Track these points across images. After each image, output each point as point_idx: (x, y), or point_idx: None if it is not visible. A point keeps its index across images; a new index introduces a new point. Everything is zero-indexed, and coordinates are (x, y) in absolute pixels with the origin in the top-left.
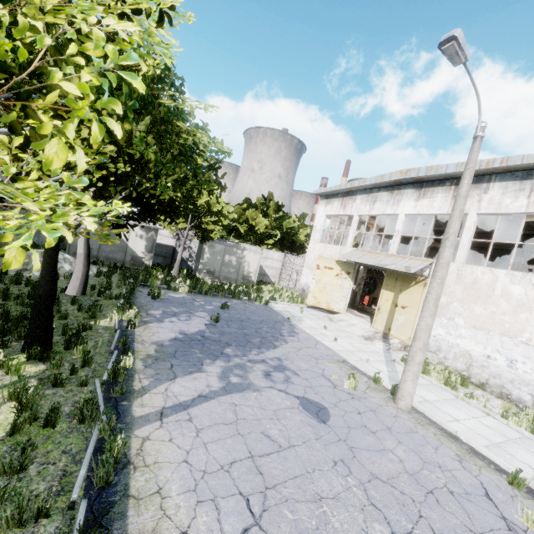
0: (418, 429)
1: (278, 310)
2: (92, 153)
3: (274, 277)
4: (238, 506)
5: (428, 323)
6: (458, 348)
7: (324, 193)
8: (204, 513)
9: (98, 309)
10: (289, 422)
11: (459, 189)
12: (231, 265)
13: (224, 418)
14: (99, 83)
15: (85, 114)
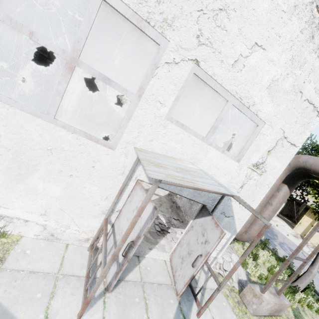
0: None
1: None
2: None
3: None
4: None
5: None
6: None
7: None
8: None
9: None
10: (318, 276)
11: None
12: None
13: (304, 269)
14: None
15: None
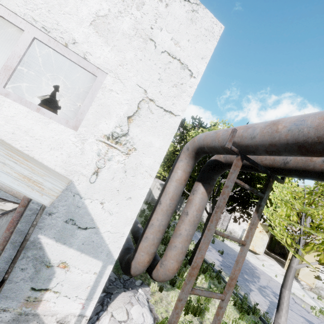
0: None
1: (231, 247)
2: None
3: None
4: None
5: None
6: None
7: None
8: None
9: None
10: None
11: None
12: None
13: (290, 323)
14: None
15: None
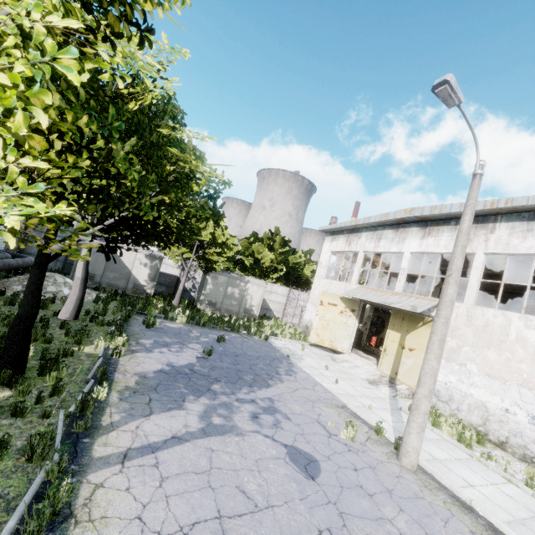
0: (424, 494)
1: (277, 347)
2: (70, 168)
3: (278, 312)
4: None
5: (433, 366)
6: (472, 398)
7: (330, 230)
8: None
9: (85, 335)
10: (272, 476)
11: (460, 225)
12: (233, 298)
13: (196, 466)
14: (32, 74)
15: (11, 103)
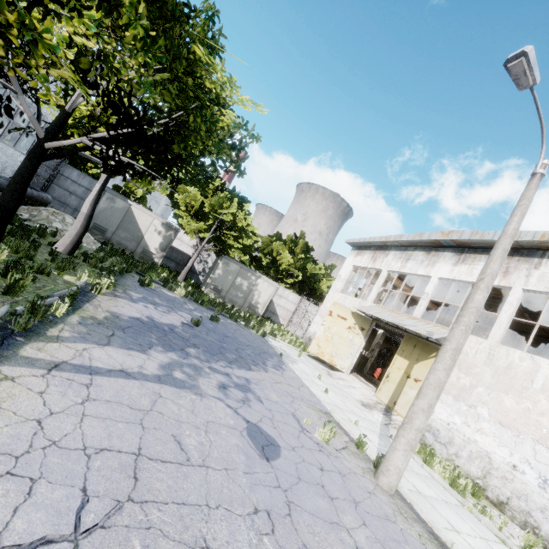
0: (397, 519)
1: (273, 345)
2: None
3: (284, 319)
4: (63, 503)
5: (440, 378)
6: (476, 446)
7: (357, 244)
8: (3, 491)
9: (71, 265)
10: (220, 440)
11: (505, 226)
12: (241, 289)
13: (135, 402)
14: None
15: None
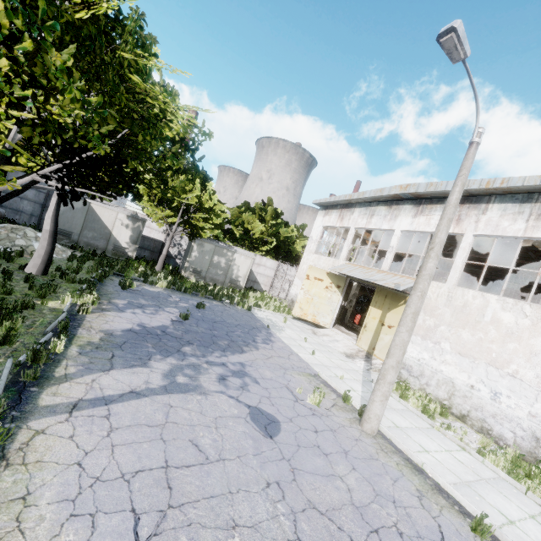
0: (380, 456)
1: (259, 317)
2: None
3: (266, 285)
4: (121, 526)
5: (404, 339)
6: (441, 375)
7: (324, 204)
8: (73, 531)
9: (51, 290)
10: (229, 432)
11: (449, 197)
12: (219, 267)
13: (151, 419)
14: None
15: None
